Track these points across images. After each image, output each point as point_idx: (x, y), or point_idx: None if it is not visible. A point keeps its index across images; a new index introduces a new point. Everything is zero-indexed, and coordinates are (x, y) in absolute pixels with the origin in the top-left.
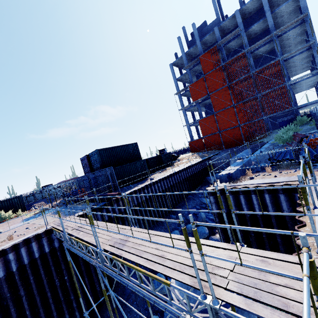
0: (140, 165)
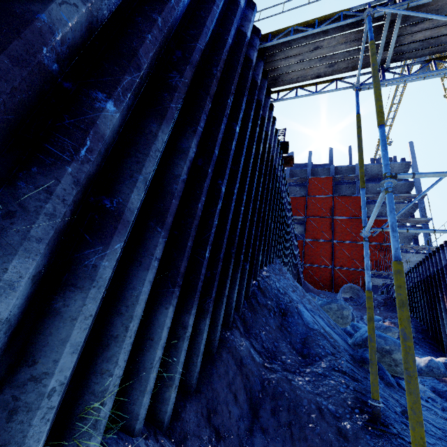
0: None
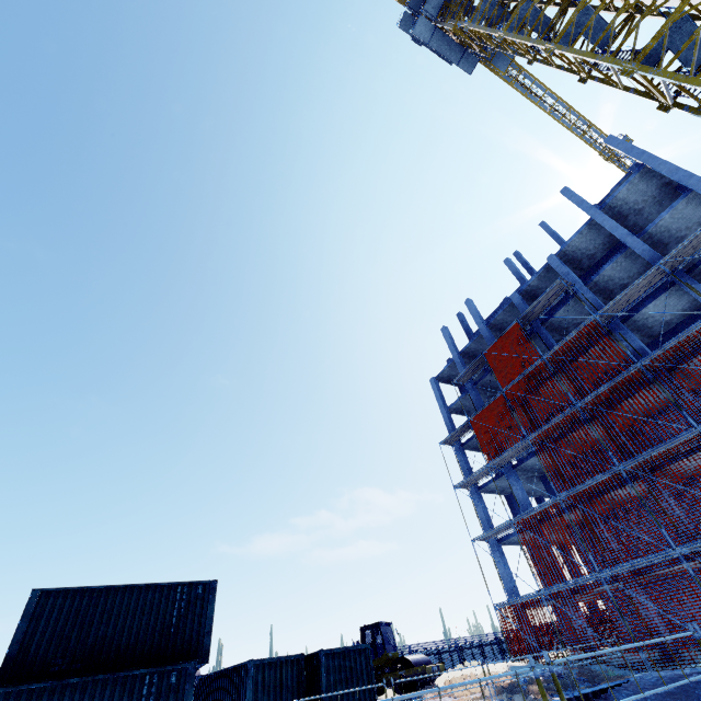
0: (156, 694)
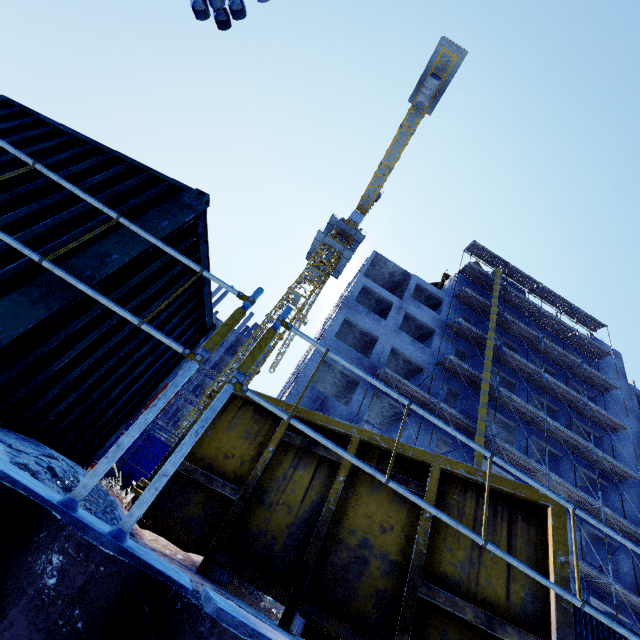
0: None
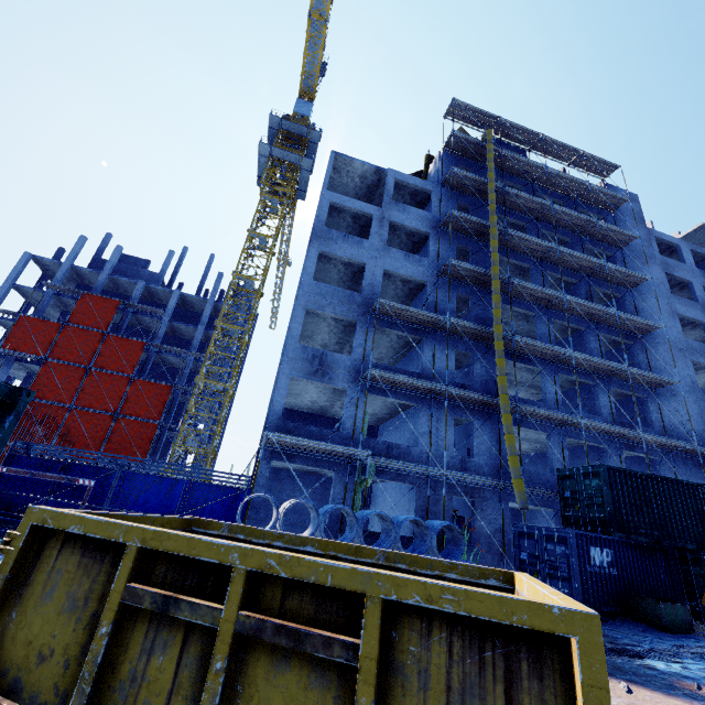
0: None
